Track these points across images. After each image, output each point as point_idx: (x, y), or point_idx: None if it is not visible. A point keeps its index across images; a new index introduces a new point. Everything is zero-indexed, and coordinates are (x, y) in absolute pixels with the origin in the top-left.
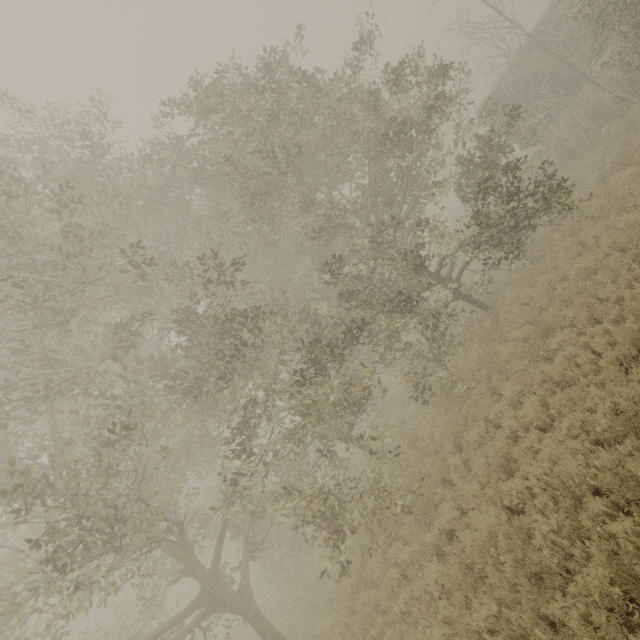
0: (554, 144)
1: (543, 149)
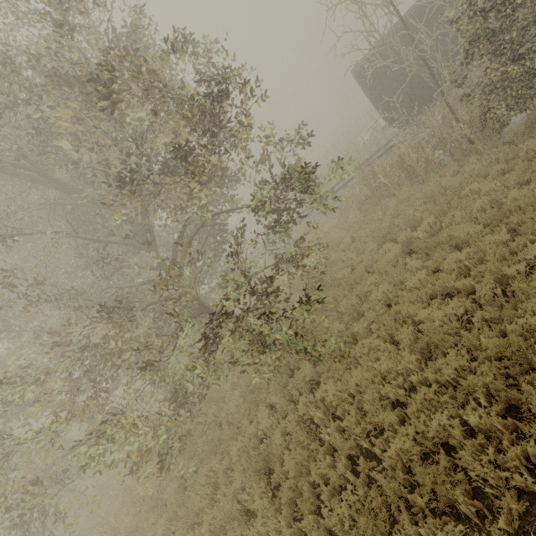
0: (399, 156)
1: (397, 143)
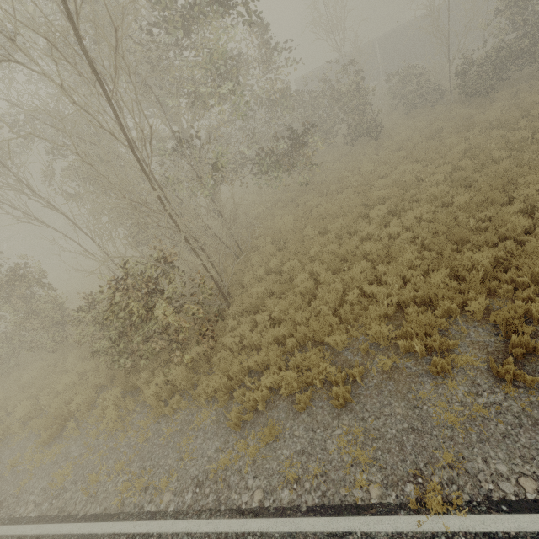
0: None
1: None
